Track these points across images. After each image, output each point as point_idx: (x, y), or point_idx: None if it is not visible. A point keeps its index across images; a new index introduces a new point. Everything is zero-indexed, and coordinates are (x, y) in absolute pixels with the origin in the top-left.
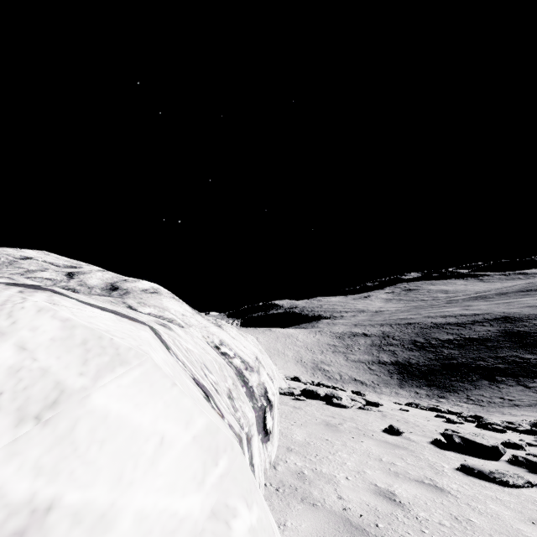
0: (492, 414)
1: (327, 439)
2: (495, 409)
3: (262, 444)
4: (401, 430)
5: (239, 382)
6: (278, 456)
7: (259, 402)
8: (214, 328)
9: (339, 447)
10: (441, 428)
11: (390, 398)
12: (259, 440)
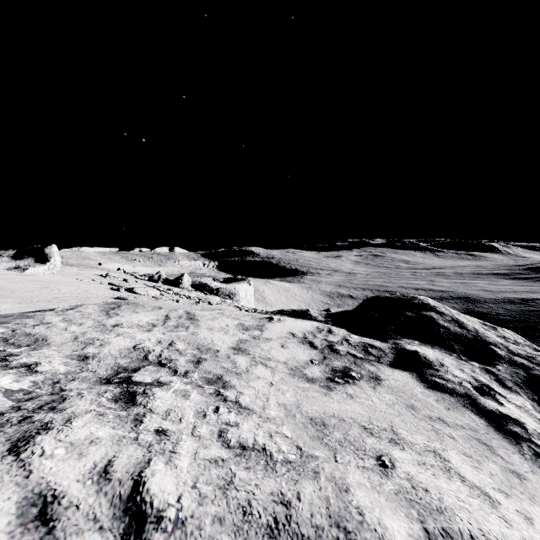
0: None
1: None
2: None
3: None
4: None
5: None
6: None
7: None
8: None
9: None
10: None
11: None
12: None
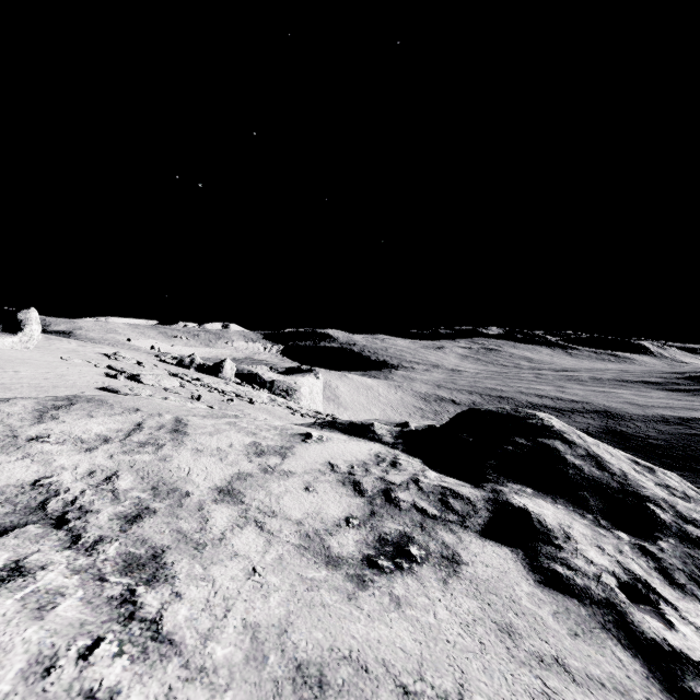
0: None
1: None
2: None
3: None
4: None
5: None
6: None
7: None
8: None
9: None
10: None
11: None
12: None
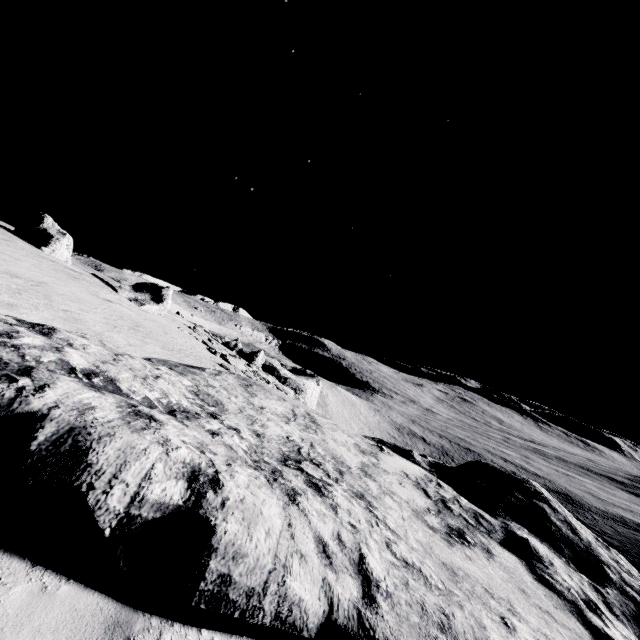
0: None
1: None
2: None
3: None
4: None
5: None
6: None
7: None
8: None
9: None
10: None
11: None
12: None
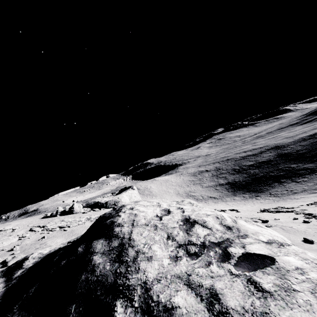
0: (286, 200)
1: None
2: (286, 197)
3: None
4: (313, 240)
5: None
6: None
7: None
8: (268, 231)
9: None
10: (313, 229)
11: (232, 203)
12: None
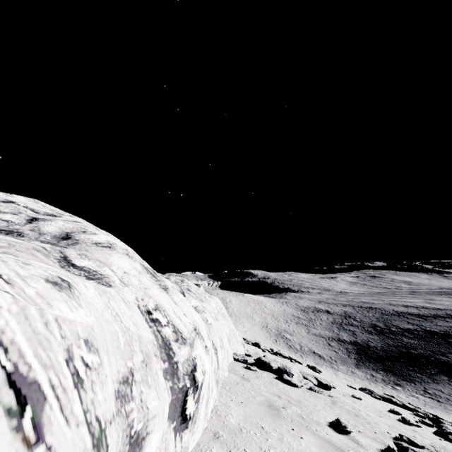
0: (450, 412)
1: (263, 427)
2: None
3: (174, 434)
4: (349, 428)
5: (162, 355)
6: (200, 445)
7: (181, 382)
8: (156, 290)
9: (273, 442)
10: (395, 430)
11: (346, 376)
12: (171, 429)
